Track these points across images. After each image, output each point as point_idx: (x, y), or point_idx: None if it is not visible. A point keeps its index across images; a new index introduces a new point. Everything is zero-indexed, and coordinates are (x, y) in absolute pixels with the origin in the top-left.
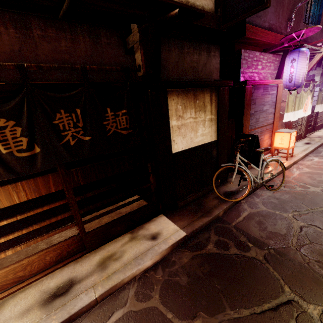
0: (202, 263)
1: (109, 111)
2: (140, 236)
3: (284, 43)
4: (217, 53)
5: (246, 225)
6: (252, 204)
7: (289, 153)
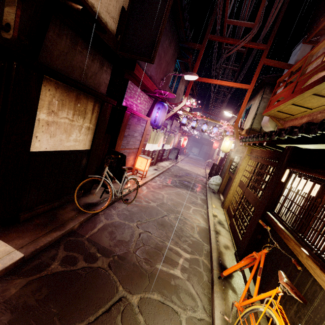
0: (39, 288)
1: None
2: None
3: (156, 93)
4: (109, 70)
5: (99, 236)
6: (109, 216)
7: (144, 174)
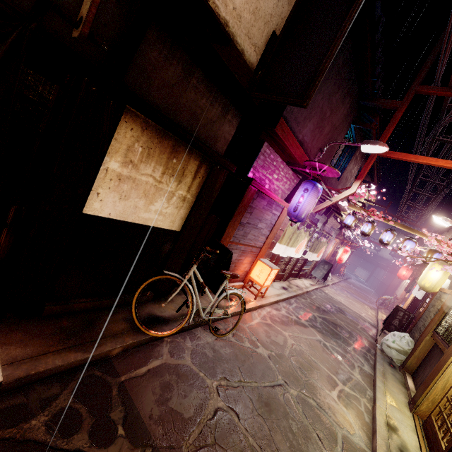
0: None
1: None
2: None
3: (306, 167)
4: (236, 122)
5: (142, 387)
6: (177, 349)
7: (262, 291)
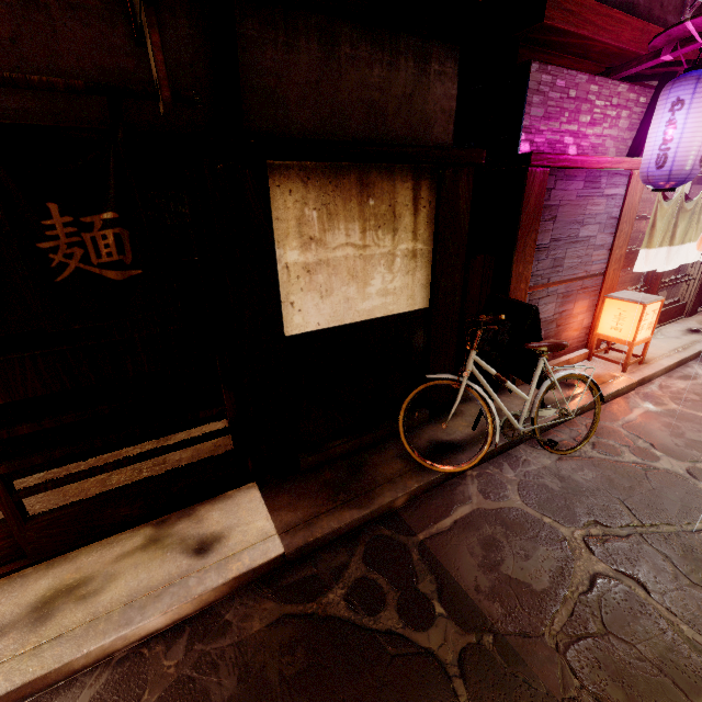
0: (293, 644)
1: (55, 211)
2: (173, 538)
3: (662, 52)
4: (452, 66)
5: (452, 547)
6: (492, 485)
7: (638, 352)
